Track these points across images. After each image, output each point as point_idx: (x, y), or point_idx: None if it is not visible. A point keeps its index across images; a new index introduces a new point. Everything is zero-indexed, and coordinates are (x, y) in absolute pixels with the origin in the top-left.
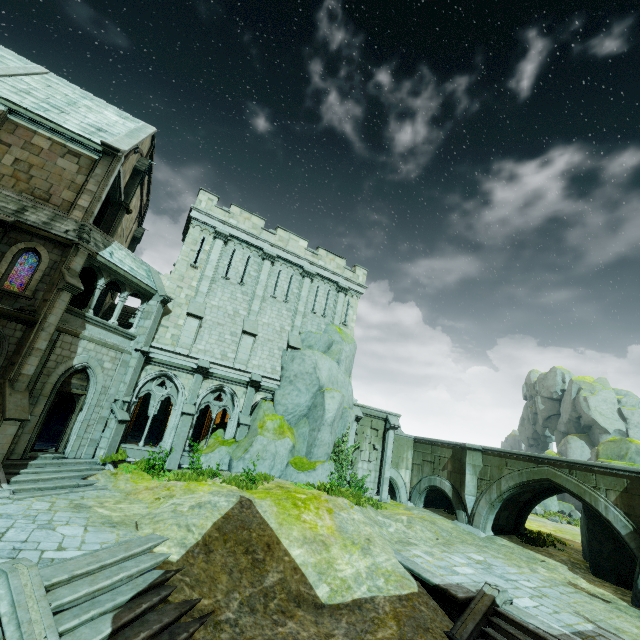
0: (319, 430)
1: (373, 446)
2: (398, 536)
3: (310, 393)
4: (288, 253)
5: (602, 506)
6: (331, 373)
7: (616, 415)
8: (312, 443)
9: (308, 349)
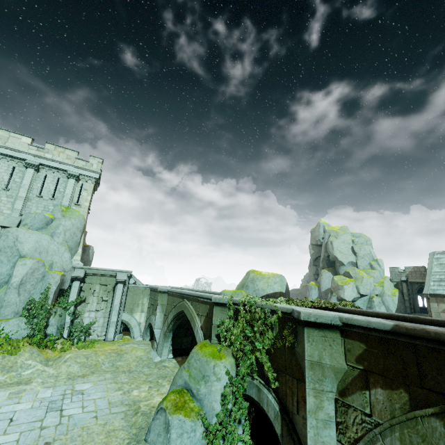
0: (5, 293)
1: (102, 298)
2: (27, 377)
3: (11, 263)
4: (7, 149)
5: (196, 330)
6: (39, 244)
7: (350, 251)
8: (1, 305)
9: (23, 227)
